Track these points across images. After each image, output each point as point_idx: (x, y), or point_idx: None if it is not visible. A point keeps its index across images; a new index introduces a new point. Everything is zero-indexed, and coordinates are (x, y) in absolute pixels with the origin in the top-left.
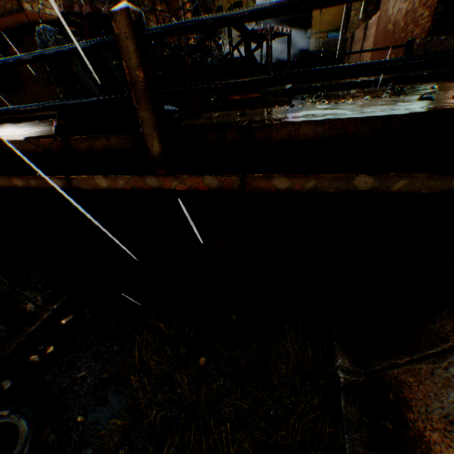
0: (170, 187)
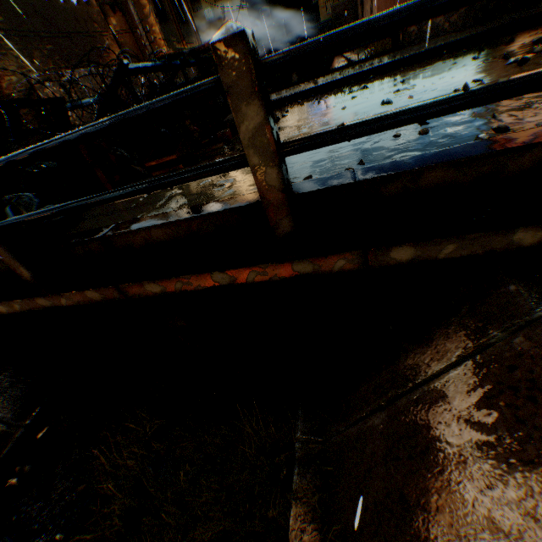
0: (63, 304)
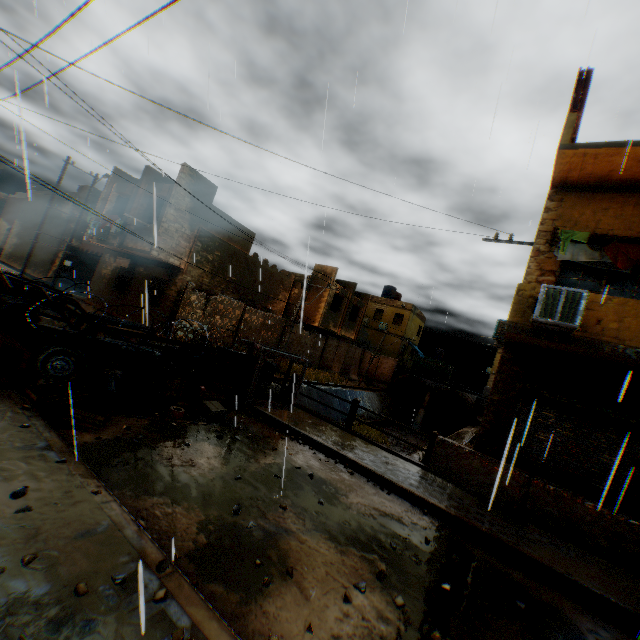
0: None
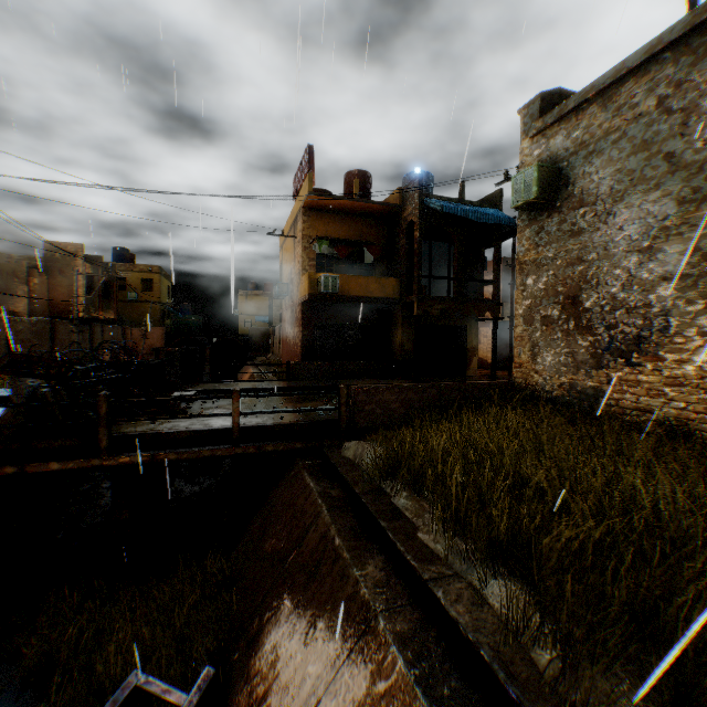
0: (109, 464)
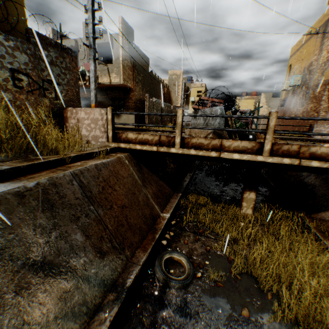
0: (267, 161)
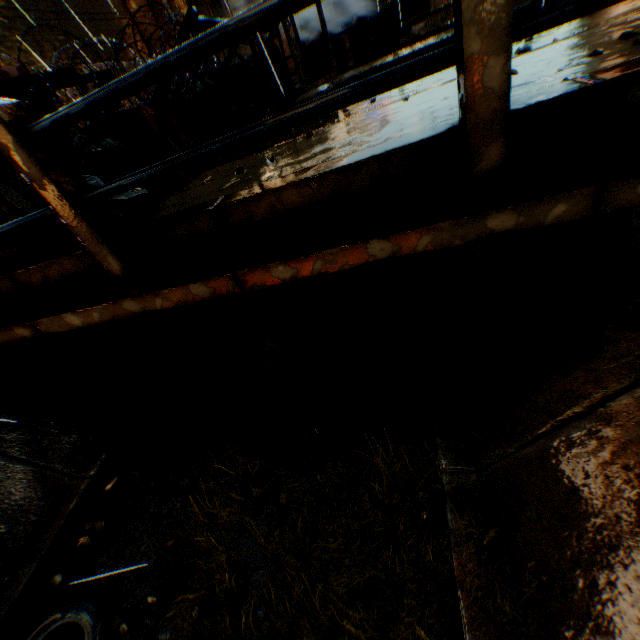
0: (156, 307)
